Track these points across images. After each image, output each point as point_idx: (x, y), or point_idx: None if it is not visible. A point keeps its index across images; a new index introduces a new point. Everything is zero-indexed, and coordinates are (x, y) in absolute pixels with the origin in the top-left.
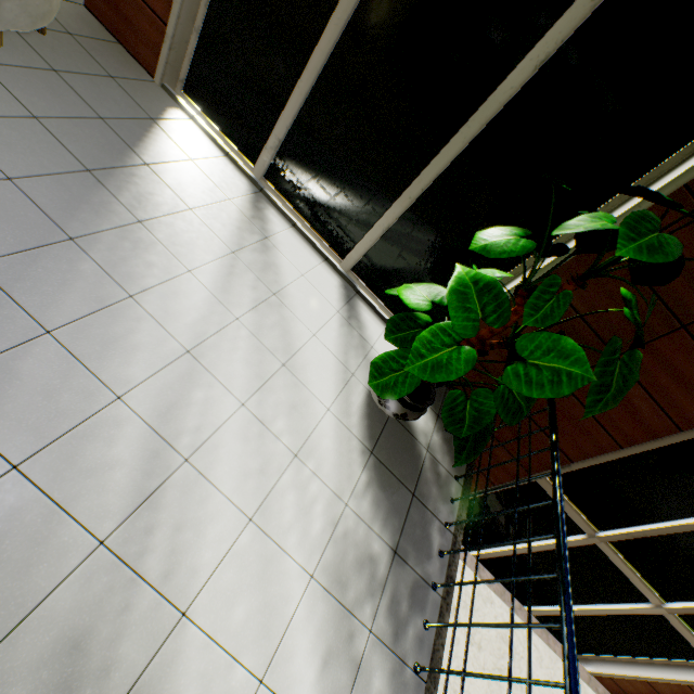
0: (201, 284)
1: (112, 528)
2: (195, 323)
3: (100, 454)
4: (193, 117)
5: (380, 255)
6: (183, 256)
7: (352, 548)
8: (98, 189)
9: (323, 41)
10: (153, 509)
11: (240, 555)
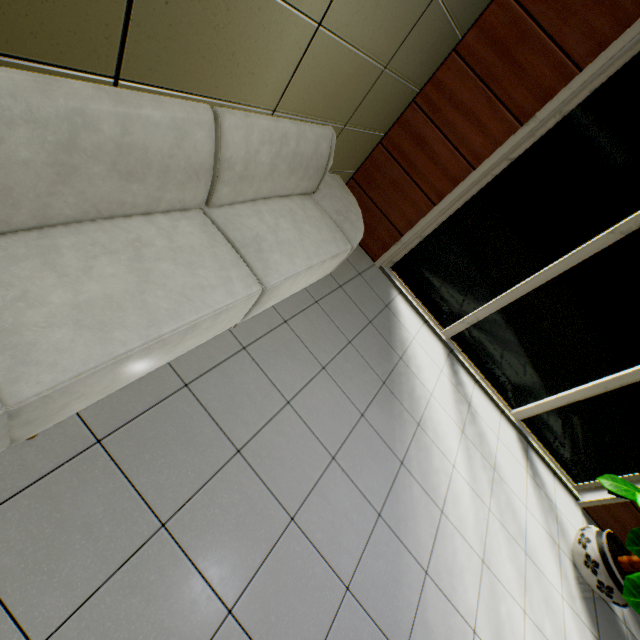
0: (462, 478)
1: None
2: (474, 525)
3: None
4: (401, 292)
5: (554, 415)
6: (445, 450)
7: None
8: (393, 400)
9: (549, 271)
10: None
11: None
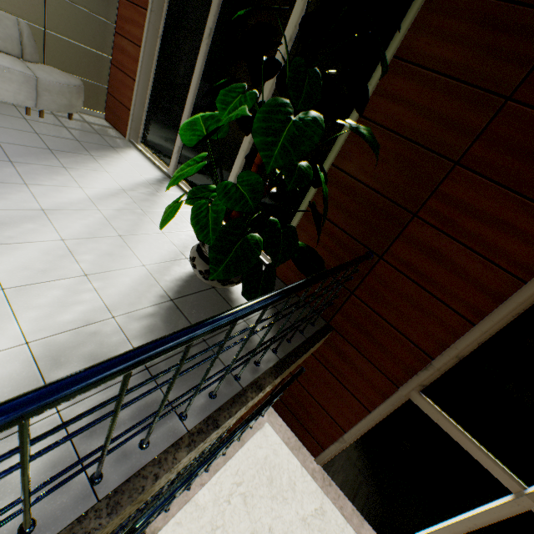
0: (84, 193)
1: None
2: (62, 203)
3: None
4: (141, 150)
5: None
6: (82, 182)
7: (95, 344)
8: (49, 154)
9: (191, 87)
10: None
11: None
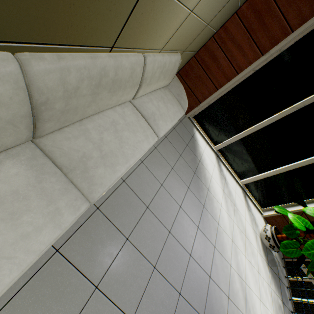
0: (224, 210)
1: (245, 311)
2: (229, 228)
3: (235, 287)
4: (197, 129)
5: (257, 182)
6: (218, 199)
7: (276, 303)
8: (198, 180)
9: (264, 123)
10: (247, 302)
11: (262, 313)
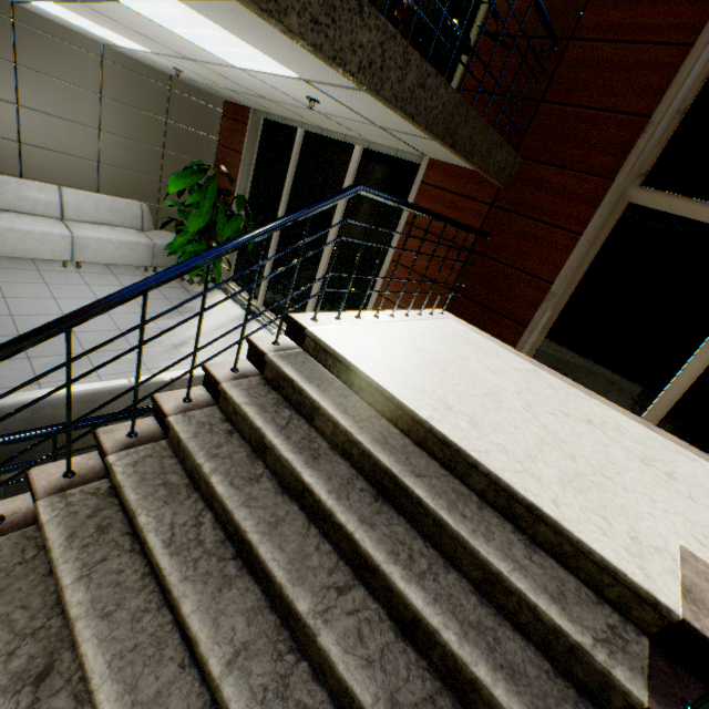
0: None
1: None
2: None
3: None
4: None
5: None
6: None
7: None
8: None
9: None
10: None
11: None
